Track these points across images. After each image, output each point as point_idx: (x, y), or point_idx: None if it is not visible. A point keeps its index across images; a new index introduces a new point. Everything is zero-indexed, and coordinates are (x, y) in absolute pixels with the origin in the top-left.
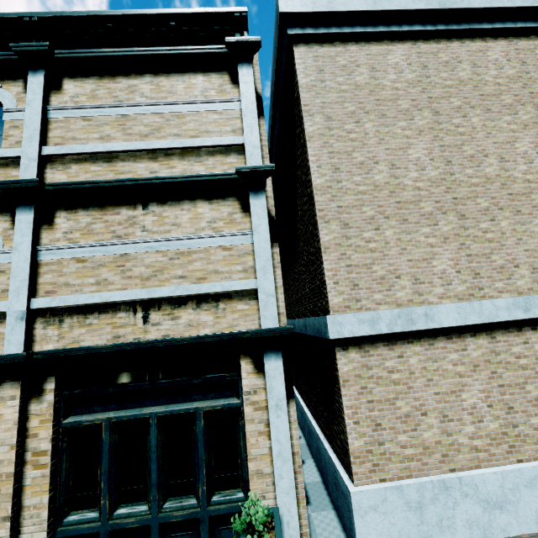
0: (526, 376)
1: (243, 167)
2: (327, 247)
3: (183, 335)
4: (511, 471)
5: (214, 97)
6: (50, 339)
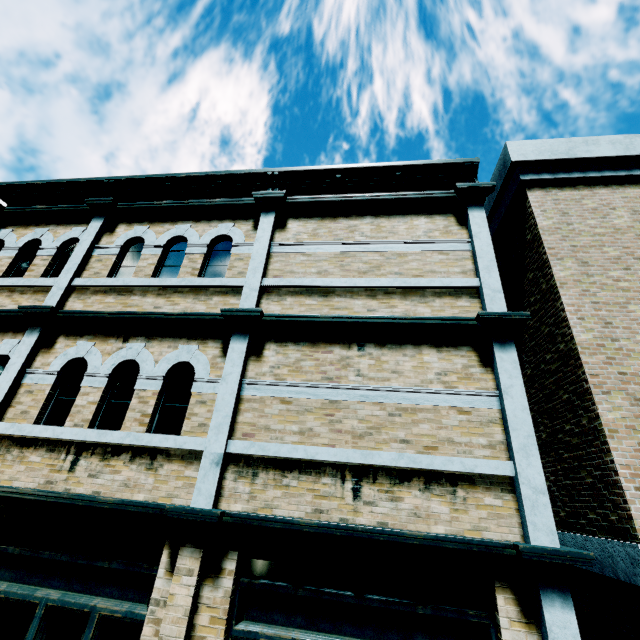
0: None
1: (488, 313)
2: (613, 429)
3: (407, 528)
4: None
5: (439, 237)
6: (240, 496)
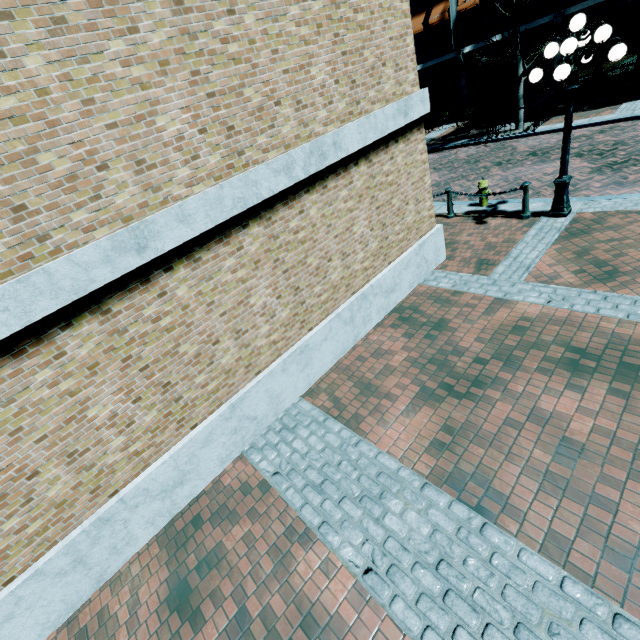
0: (176, 337)
1: None
2: None
3: None
4: (182, 447)
5: None
6: None
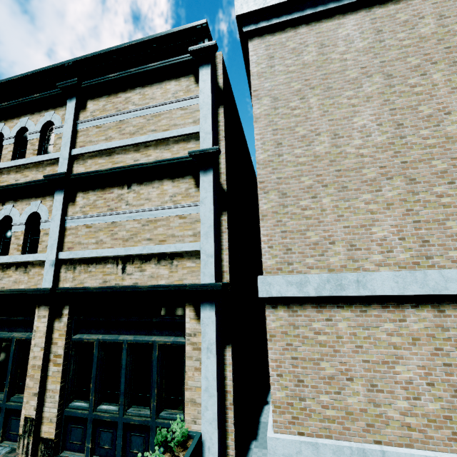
0: None
1: (193, 151)
2: (265, 215)
3: (147, 284)
4: None
5: (182, 96)
6: (68, 280)
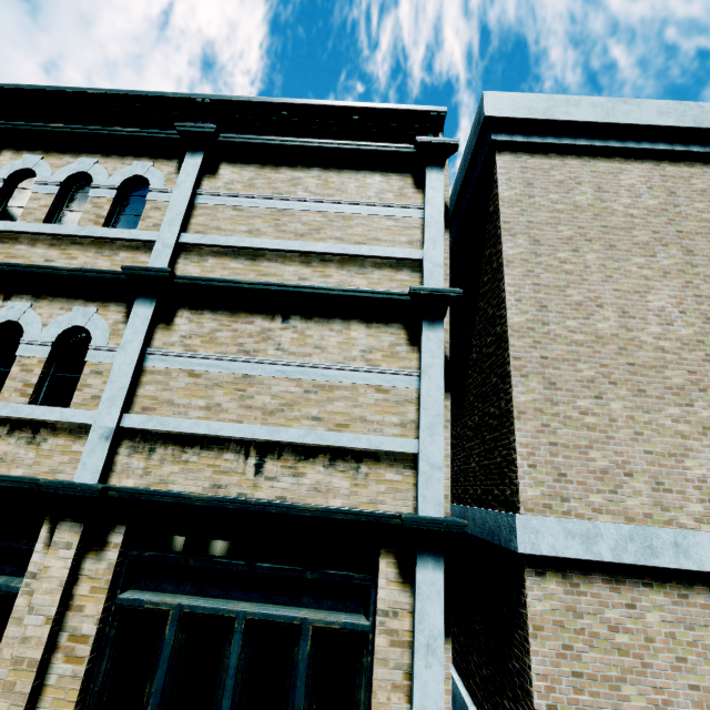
0: None
1: (420, 288)
2: (522, 411)
3: (305, 502)
4: None
5: (391, 200)
6: (133, 471)
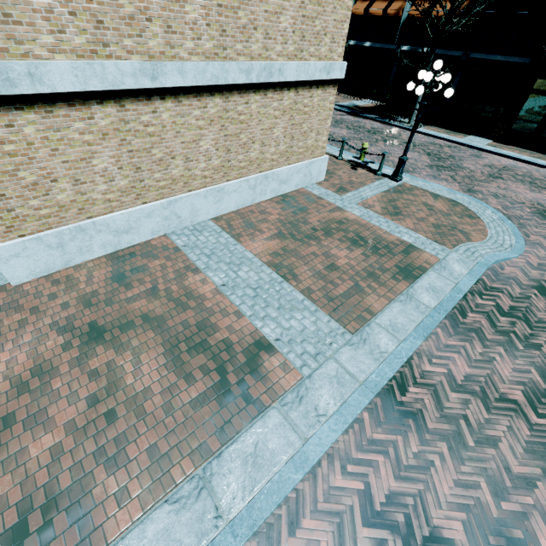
0: (153, 142)
1: None
2: None
3: None
4: (135, 211)
5: None
6: None
